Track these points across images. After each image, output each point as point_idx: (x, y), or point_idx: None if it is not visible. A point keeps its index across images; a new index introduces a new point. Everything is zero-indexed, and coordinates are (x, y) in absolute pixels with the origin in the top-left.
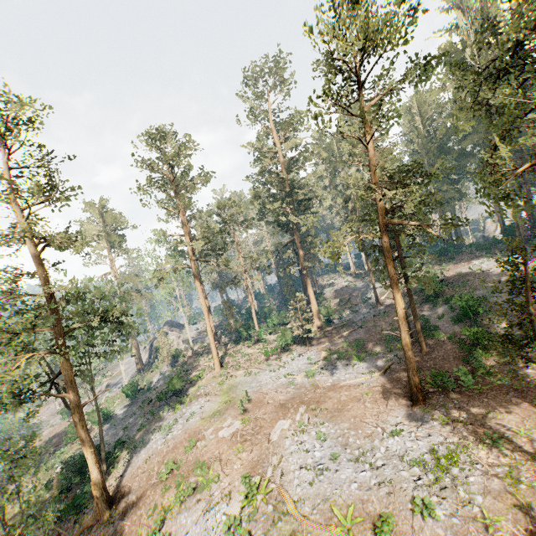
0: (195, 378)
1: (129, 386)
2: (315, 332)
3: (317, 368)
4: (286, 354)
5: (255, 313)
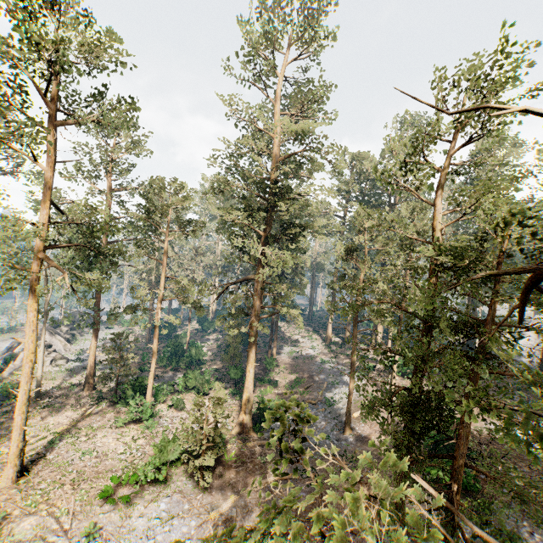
0: None
1: None
2: (233, 439)
3: None
4: (150, 496)
5: (154, 370)
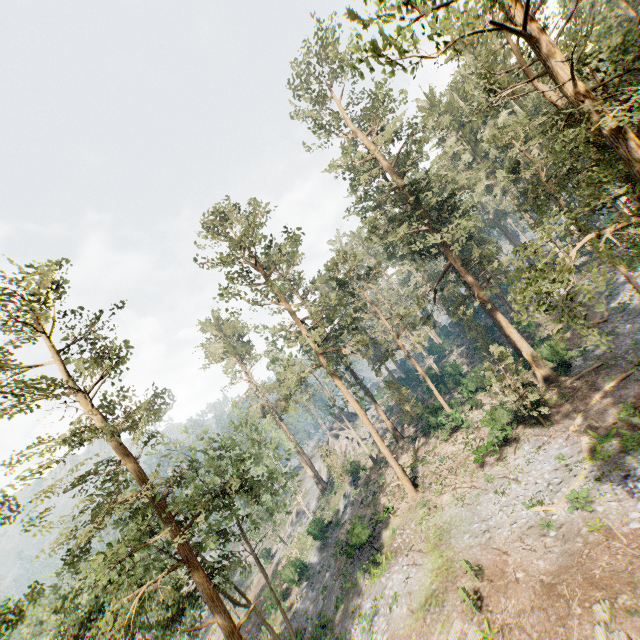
0: (384, 516)
1: (313, 524)
2: (546, 392)
3: (587, 480)
4: (512, 450)
5: (435, 389)
